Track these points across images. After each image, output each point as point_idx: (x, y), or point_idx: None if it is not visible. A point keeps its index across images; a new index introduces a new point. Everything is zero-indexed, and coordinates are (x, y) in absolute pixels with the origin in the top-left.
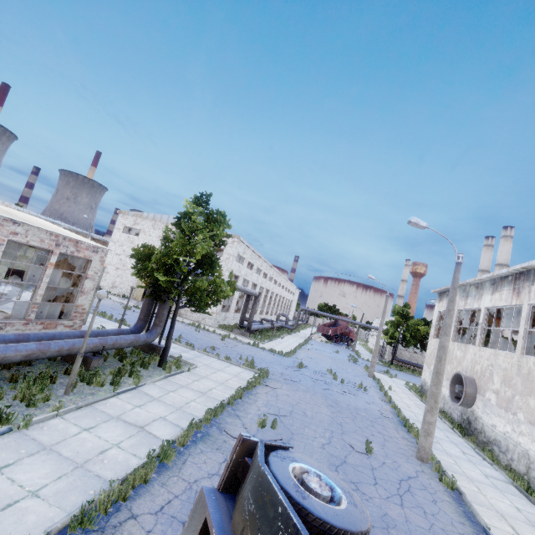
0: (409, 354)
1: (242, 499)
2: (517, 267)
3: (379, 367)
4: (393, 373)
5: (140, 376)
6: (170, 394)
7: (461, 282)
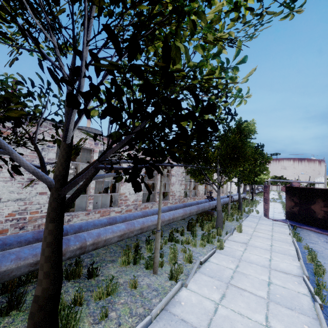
0: None
1: None
2: None
3: None
4: None
5: (256, 202)
6: None
7: None
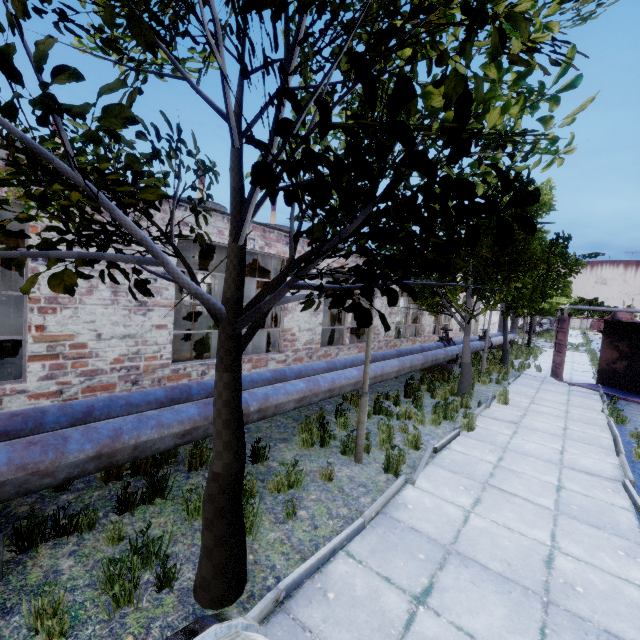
0: None
1: None
2: None
3: None
4: None
5: (537, 350)
6: None
7: None
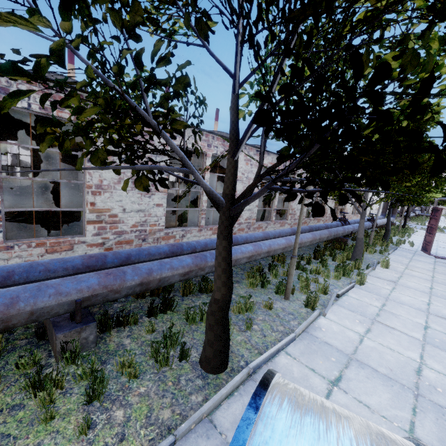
0: None
1: None
2: None
3: None
4: None
5: (410, 230)
6: None
7: None
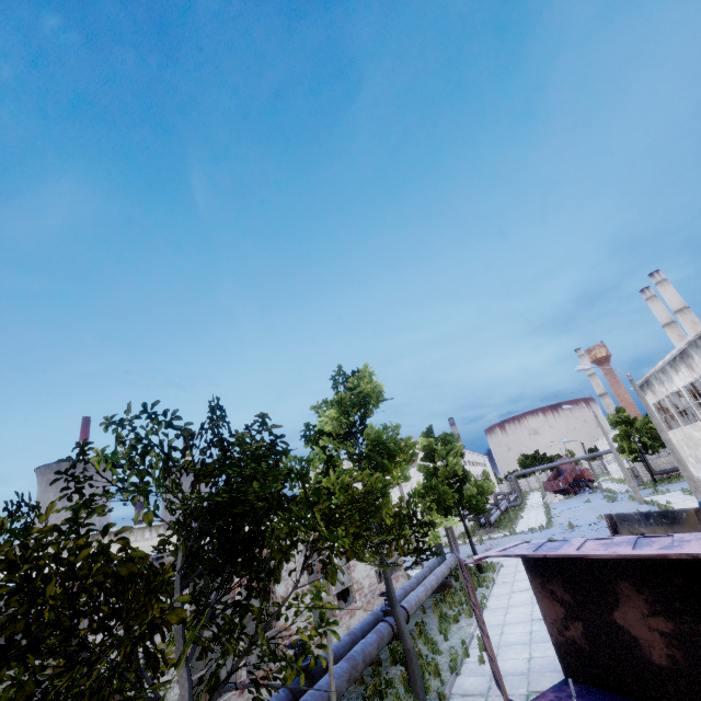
0: (665, 459)
1: (622, 526)
2: (674, 352)
3: (645, 491)
4: (663, 489)
5: (488, 575)
6: (516, 577)
7: (647, 373)
